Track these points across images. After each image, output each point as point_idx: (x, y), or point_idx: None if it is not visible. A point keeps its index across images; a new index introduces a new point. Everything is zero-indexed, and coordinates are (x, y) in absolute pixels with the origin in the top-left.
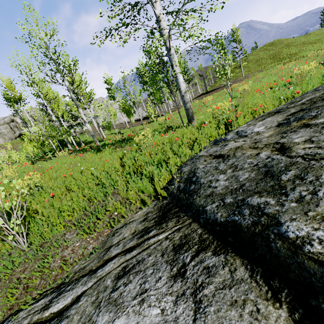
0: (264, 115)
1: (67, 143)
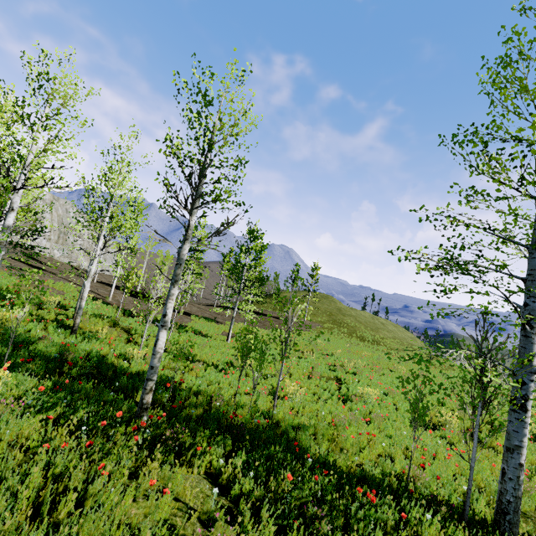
0: None
1: None
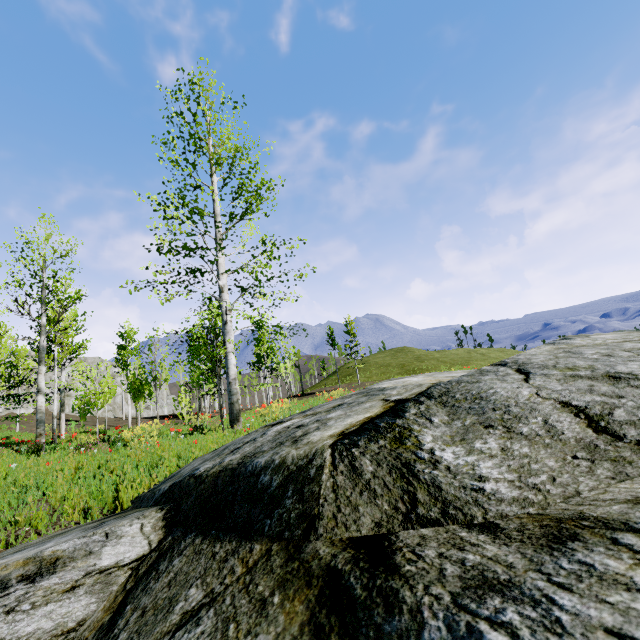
0: None
1: None
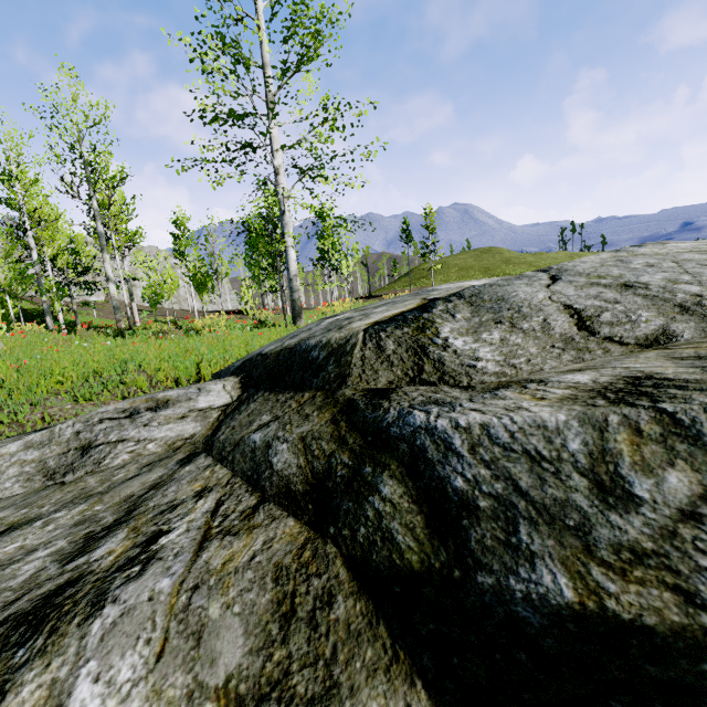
0: None
1: (45, 313)
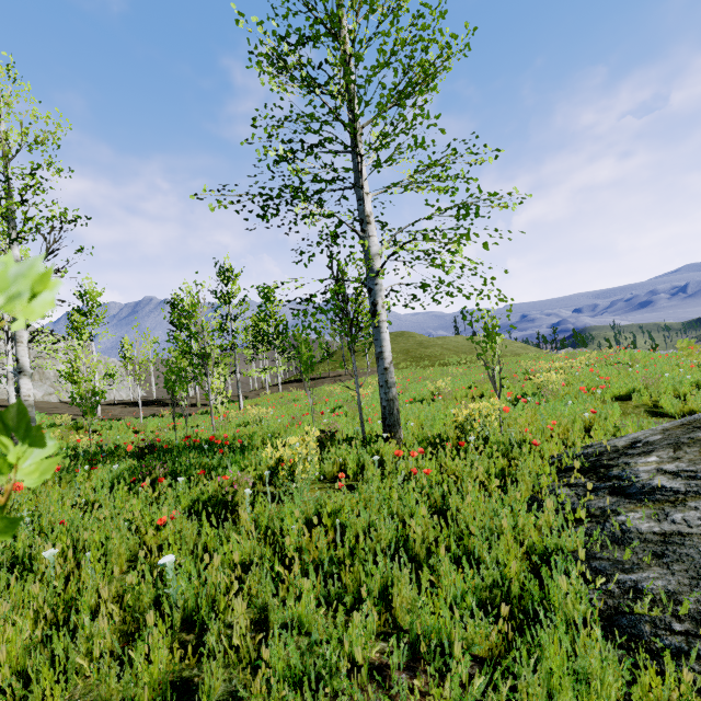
0: (687, 441)
1: None
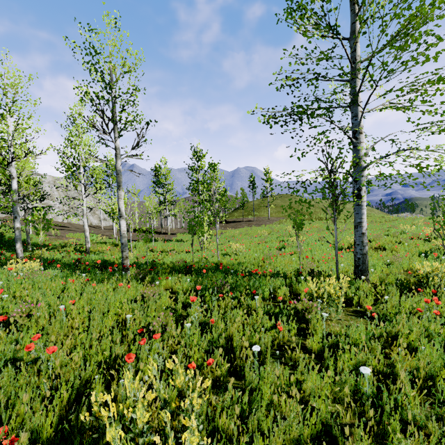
0: None
1: (16, 240)
